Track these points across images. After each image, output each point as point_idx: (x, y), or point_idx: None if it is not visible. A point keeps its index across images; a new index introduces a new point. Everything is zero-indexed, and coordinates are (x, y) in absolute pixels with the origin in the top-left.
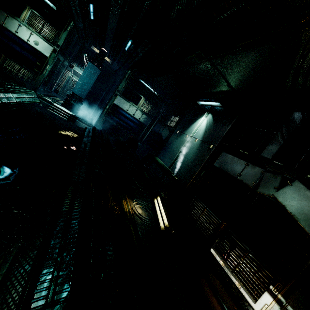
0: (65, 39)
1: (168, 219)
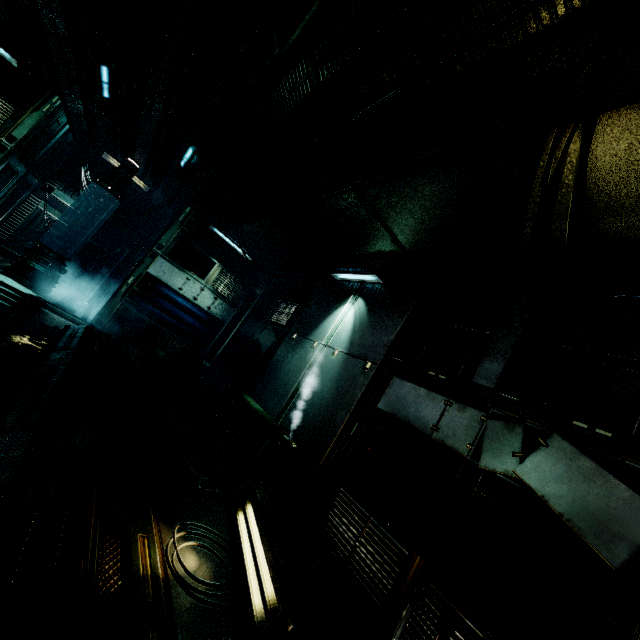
0: (34, 129)
1: (275, 579)
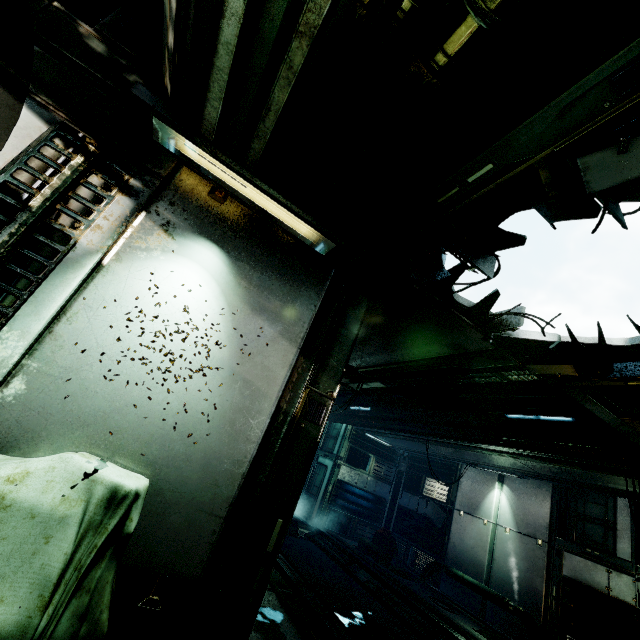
0: None
1: None
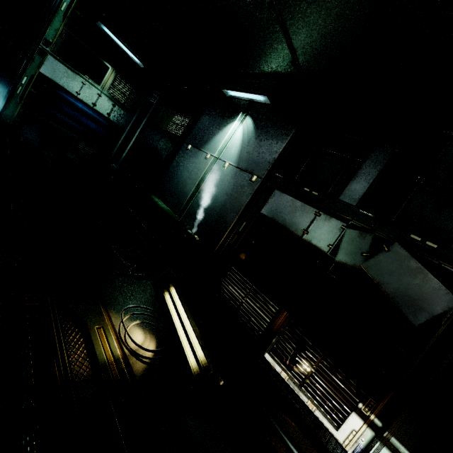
0: None
1: (204, 347)
